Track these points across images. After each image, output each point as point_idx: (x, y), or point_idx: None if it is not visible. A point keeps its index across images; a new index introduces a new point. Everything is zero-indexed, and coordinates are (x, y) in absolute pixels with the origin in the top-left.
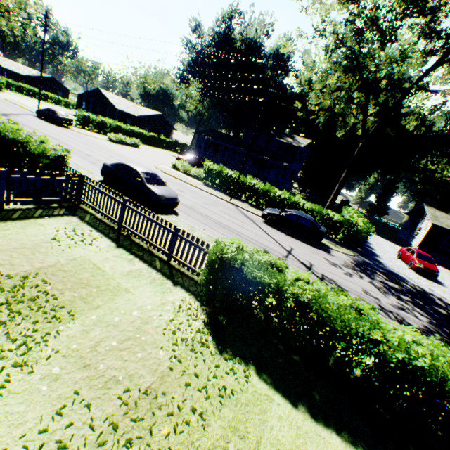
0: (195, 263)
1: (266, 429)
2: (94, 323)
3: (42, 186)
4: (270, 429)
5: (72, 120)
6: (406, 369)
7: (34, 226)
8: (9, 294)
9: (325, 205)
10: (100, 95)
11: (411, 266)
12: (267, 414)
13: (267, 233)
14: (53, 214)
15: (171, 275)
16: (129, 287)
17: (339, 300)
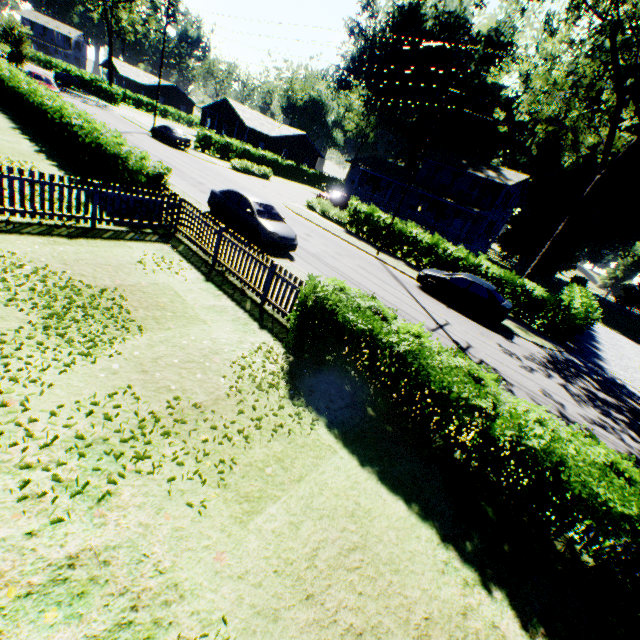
0: (291, 308)
1: (316, 471)
2: (161, 341)
3: (136, 207)
4: (321, 472)
5: (189, 141)
6: (515, 450)
7: (122, 247)
8: (87, 300)
9: (541, 282)
10: (228, 108)
11: None
12: (323, 461)
13: (416, 300)
14: (145, 240)
15: (261, 319)
16: (207, 319)
17: (449, 361)
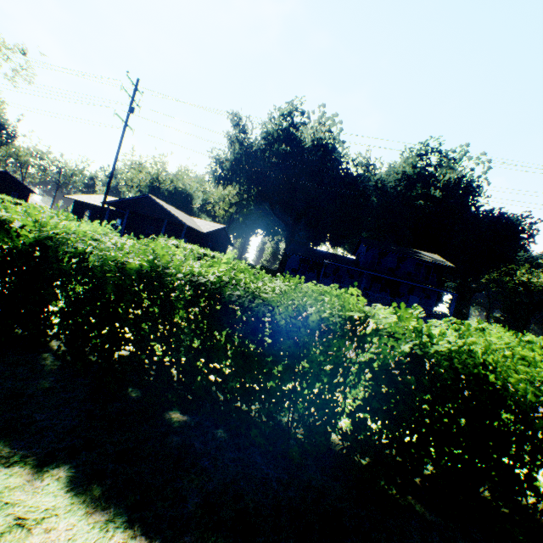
0: None
1: None
2: None
3: None
4: None
5: None
6: None
7: None
8: None
9: None
10: (148, 204)
11: None
12: None
13: None
14: None
15: None
16: None
17: None
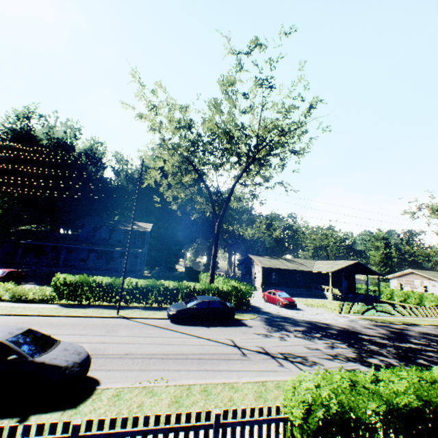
0: None
1: None
2: None
3: None
4: None
5: None
6: None
7: None
8: None
9: (176, 277)
10: None
11: (281, 304)
12: None
13: (197, 336)
14: None
15: None
16: None
17: (413, 380)
